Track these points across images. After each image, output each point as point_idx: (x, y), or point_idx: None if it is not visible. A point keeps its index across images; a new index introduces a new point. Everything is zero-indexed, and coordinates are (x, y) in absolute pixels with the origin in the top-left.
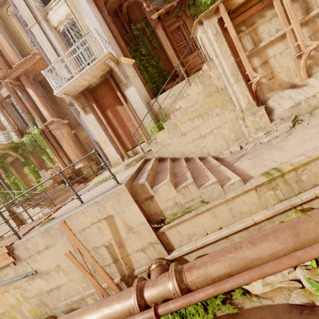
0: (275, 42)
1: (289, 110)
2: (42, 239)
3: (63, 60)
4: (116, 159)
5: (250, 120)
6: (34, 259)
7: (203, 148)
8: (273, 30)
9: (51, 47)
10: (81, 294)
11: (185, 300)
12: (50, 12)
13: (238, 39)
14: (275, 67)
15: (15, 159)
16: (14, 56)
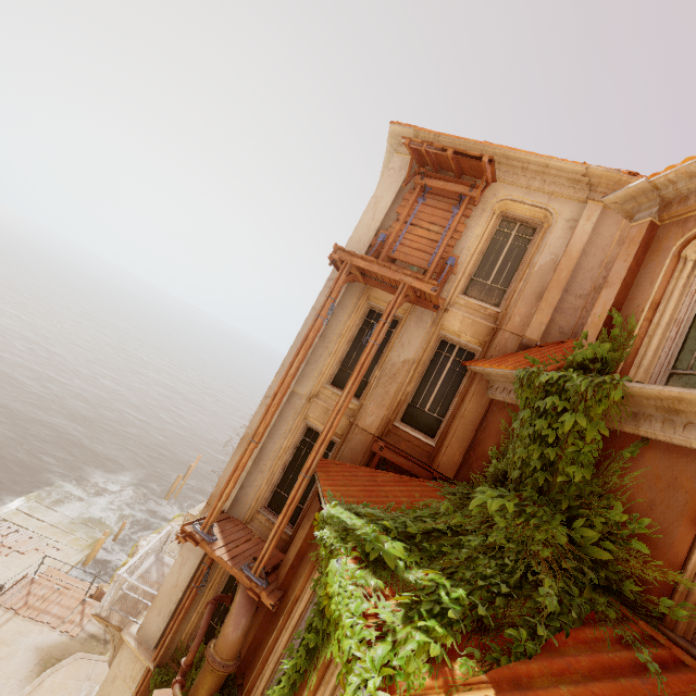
0: None
1: None
2: None
3: None
4: None
5: None
6: None
7: None
8: None
9: None
10: None
11: None
12: None
13: None
14: None
15: None
16: None
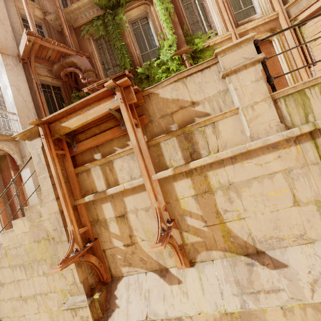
0: (138, 189)
1: None
2: None
3: None
4: None
5: (67, 318)
6: None
7: (22, 317)
8: (136, 170)
9: None
10: None
11: None
12: None
13: (58, 181)
14: (136, 228)
15: None
16: None
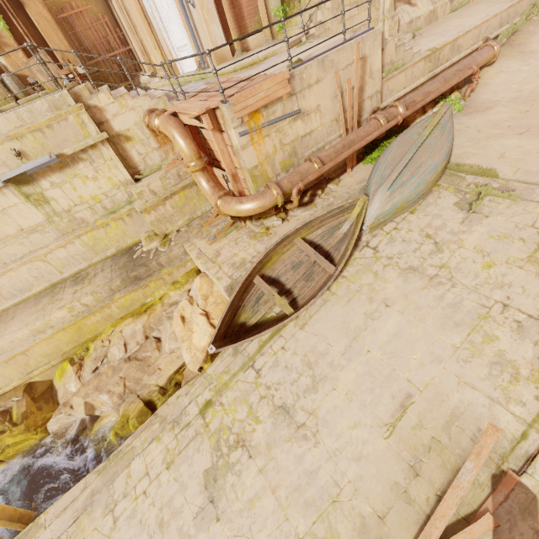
0: None
1: (407, 25)
2: (317, 70)
3: None
4: (223, 50)
5: (389, 24)
6: (303, 95)
7: None
8: None
9: None
10: (324, 141)
11: (412, 109)
12: None
13: None
14: None
15: None
16: None
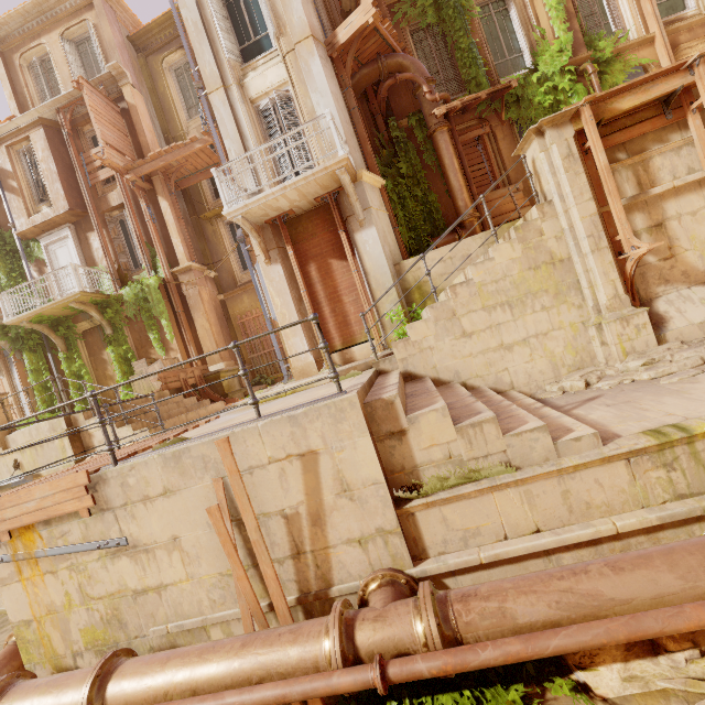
0: (683, 190)
1: (701, 328)
2: (162, 471)
3: (252, 158)
4: (305, 363)
5: (614, 332)
6: (132, 512)
7: (503, 372)
8: (682, 168)
9: (236, 132)
10: (203, 615)
11: (453, 657)
12: (251, 73)
13: (610, 172)
14: (678, 237)
15: (95, 327)
16: (153, 137)
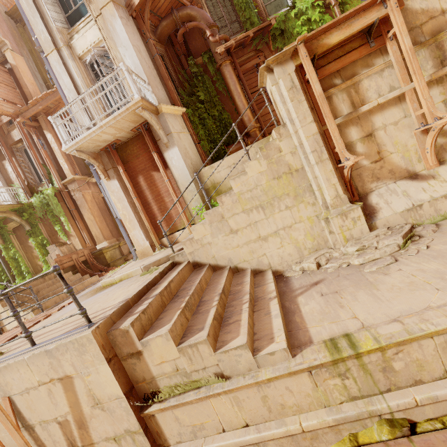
0: (387, 105)
1: (402, 215)
2: None
3: (86, 102)
4: (144, 247)
5: (337, 224)
6: None
7: (262, 256)
8: (385, 87)
9: (71, 83)
10: None
11: None
12: (76, 36)
13: (324, 98)
14: (385, 143)
15: (20, 225)
16: (35, 87)
